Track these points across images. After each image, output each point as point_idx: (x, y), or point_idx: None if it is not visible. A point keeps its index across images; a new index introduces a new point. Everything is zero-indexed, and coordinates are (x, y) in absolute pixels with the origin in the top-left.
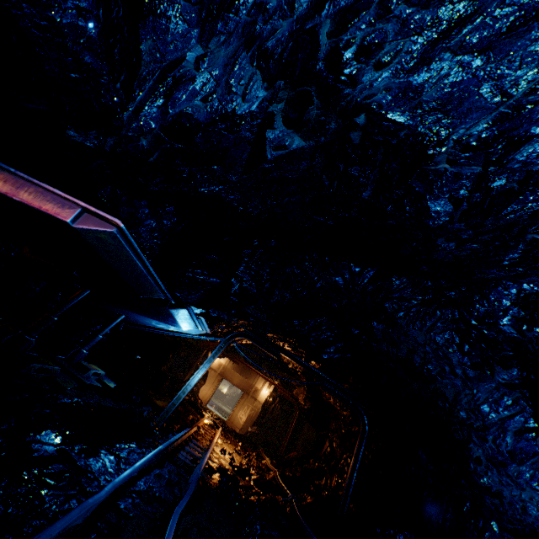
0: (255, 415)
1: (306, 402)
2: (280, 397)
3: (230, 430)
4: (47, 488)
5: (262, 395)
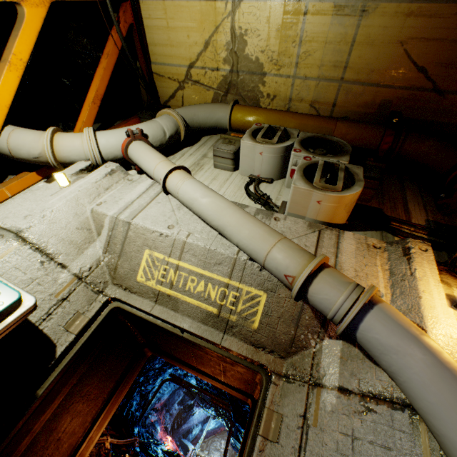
0: None
1: None
2: None
3: None
4: None
5: None
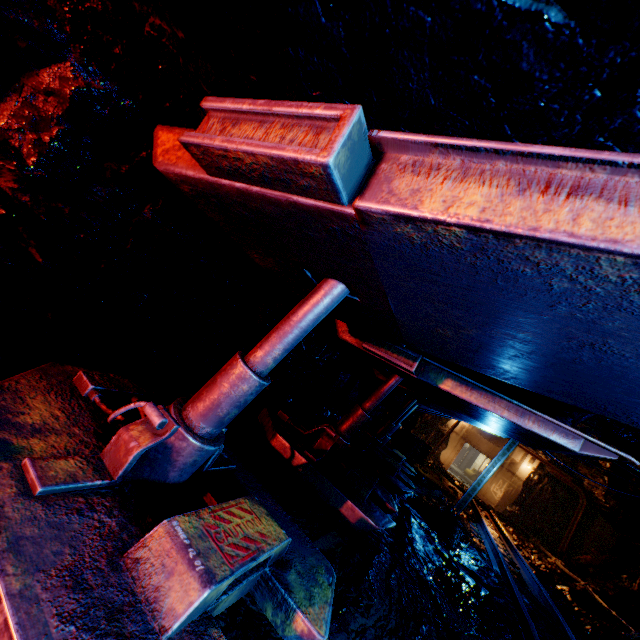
0: (514, 493)
1: (607, 500)
2: (549, 477)
3: (489, 508)
4: (494, 607)
5: (522, 470)
